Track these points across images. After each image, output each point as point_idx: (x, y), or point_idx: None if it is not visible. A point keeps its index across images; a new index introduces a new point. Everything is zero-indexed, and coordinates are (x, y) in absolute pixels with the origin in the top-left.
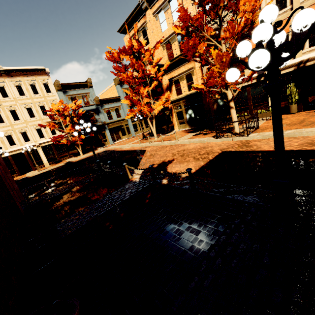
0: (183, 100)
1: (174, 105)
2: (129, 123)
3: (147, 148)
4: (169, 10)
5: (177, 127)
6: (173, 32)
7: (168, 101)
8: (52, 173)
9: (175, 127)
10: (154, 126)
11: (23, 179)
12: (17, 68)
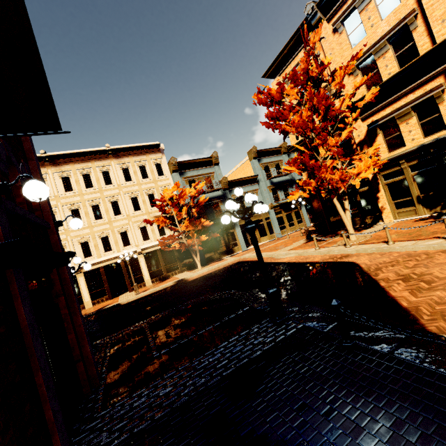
0: (409, 156)
1: (381, 171)
2: (271, 216)
3: (354, 258)
4: (370, 4)
5: (390, 215)
6: (383, 36)
7: (378, 160)
8: (157, 300)
9: (385, 215)
10: (347, 213)
11: (113, 308)
12: (127, 146)
